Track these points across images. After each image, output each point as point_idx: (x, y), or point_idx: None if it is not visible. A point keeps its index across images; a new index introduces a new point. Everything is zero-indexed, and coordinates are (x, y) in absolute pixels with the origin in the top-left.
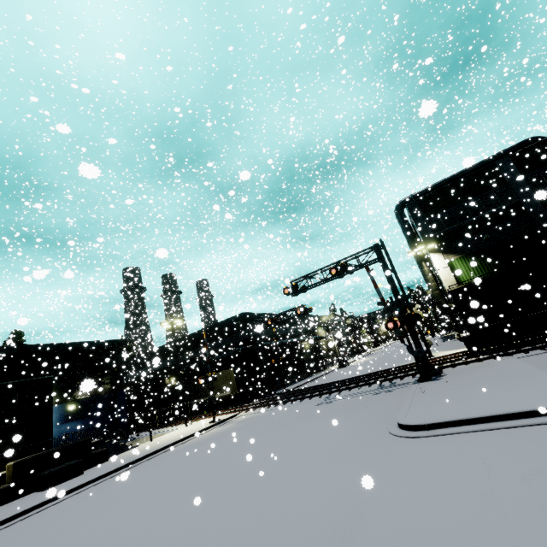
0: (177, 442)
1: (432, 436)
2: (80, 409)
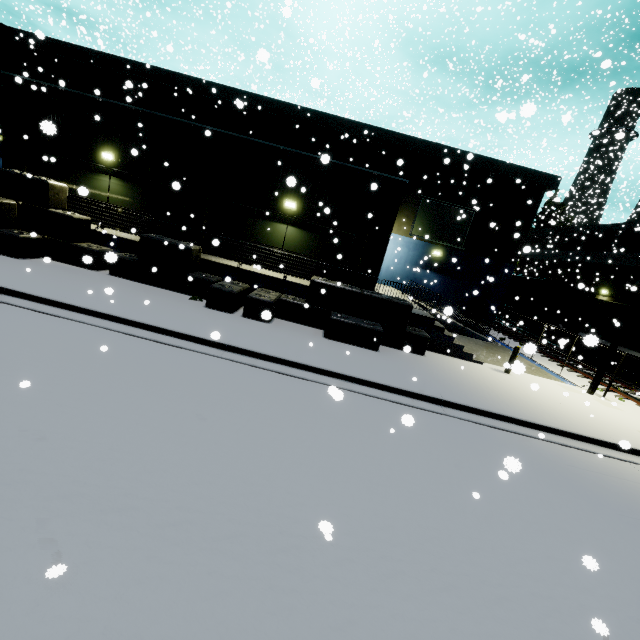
0: (550, 429)
1: None
2: (446, 262)
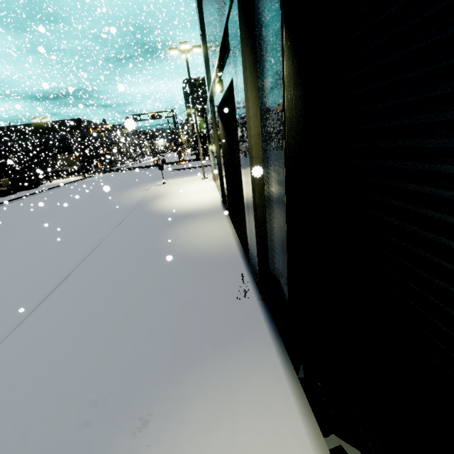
0: (77, 181)
1: (180, 170)
2: None
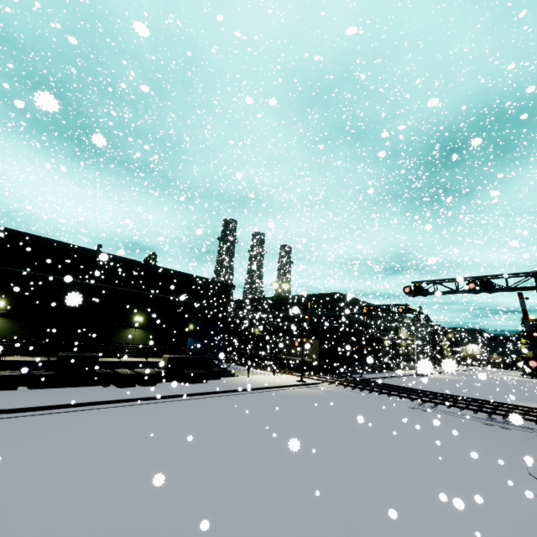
0: (274, 387)
1: None
2: (195, 330)
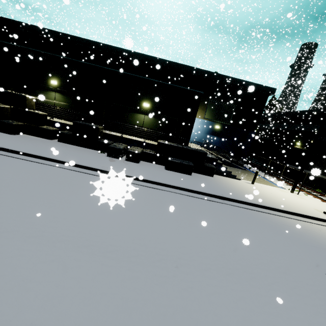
0: (273, 209)
1: None
2: (222, 131)
